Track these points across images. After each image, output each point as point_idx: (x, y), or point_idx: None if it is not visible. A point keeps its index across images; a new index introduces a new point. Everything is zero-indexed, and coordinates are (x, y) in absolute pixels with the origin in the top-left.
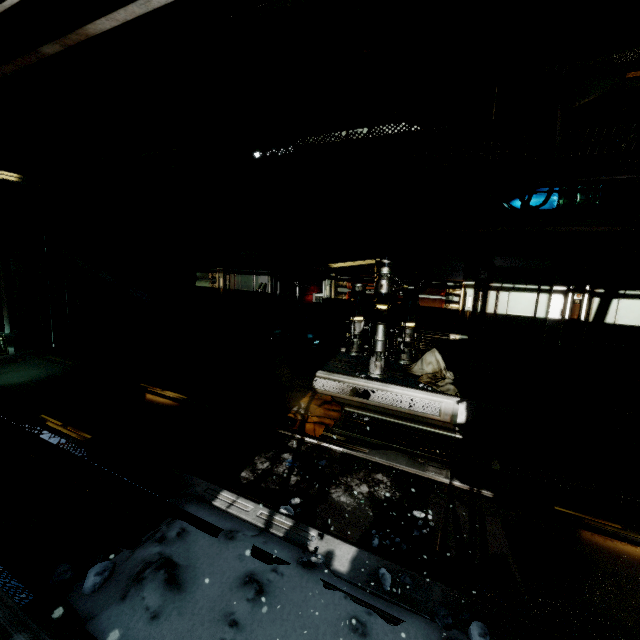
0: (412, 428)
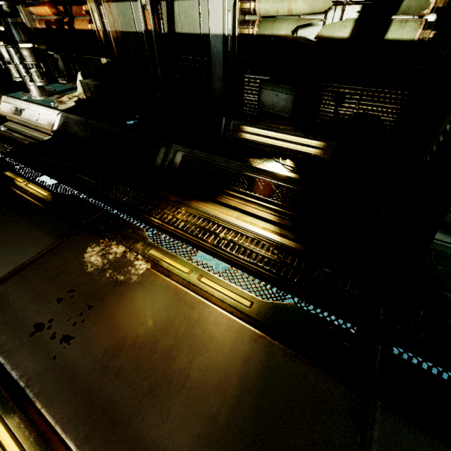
0: (24, 134)
